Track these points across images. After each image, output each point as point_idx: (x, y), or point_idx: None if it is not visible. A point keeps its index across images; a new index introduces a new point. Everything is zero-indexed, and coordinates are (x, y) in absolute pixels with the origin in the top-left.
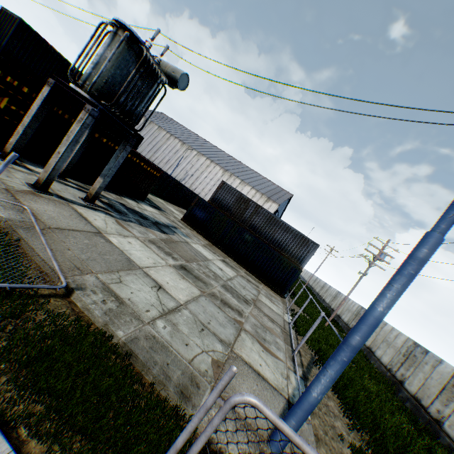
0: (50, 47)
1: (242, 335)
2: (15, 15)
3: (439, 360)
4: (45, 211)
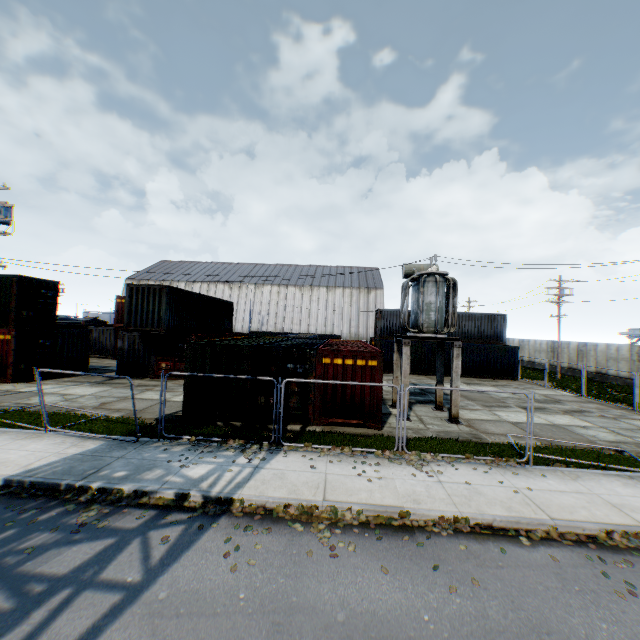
0: (183, 292)
1: (623, 421)
2: (153, 285)
3: None
4: (501, 430)
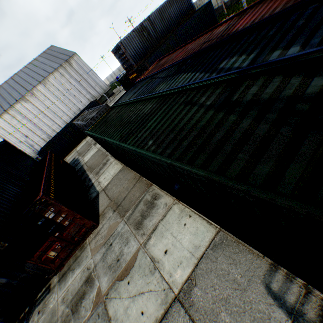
0: None
1: None
2: None
3: None
4: None
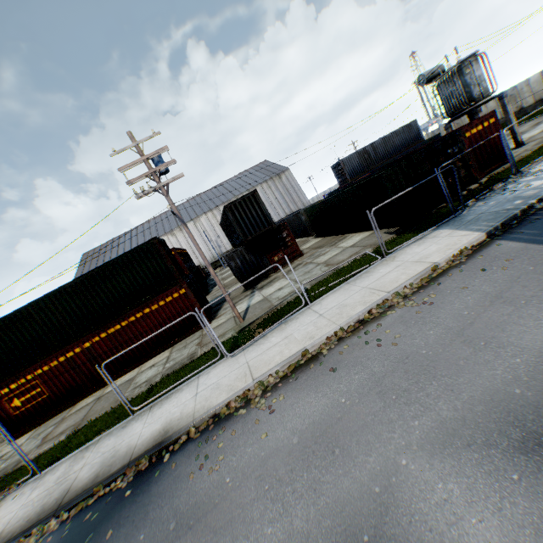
0: None
1: None
2: (245, 195)
3: (526, 80)
4: None
